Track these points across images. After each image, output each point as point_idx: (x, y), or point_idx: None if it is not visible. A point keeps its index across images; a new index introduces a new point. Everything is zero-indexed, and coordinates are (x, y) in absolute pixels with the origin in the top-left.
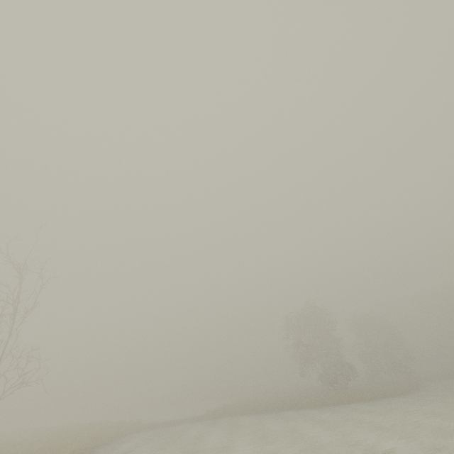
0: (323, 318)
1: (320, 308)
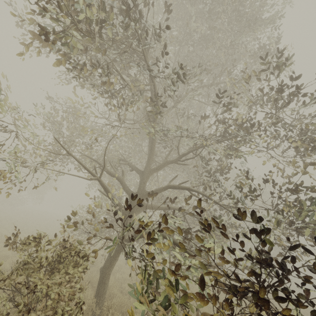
0: None
1: None
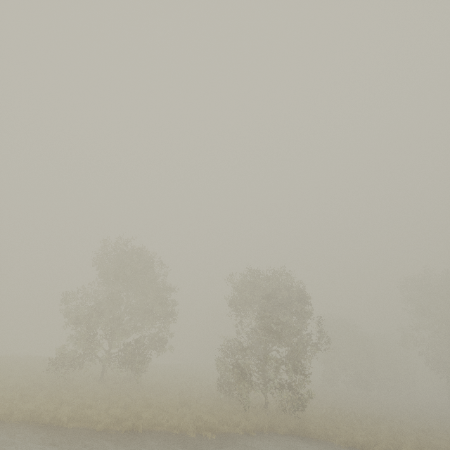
0: (125, 263)
1: (115, 246)
